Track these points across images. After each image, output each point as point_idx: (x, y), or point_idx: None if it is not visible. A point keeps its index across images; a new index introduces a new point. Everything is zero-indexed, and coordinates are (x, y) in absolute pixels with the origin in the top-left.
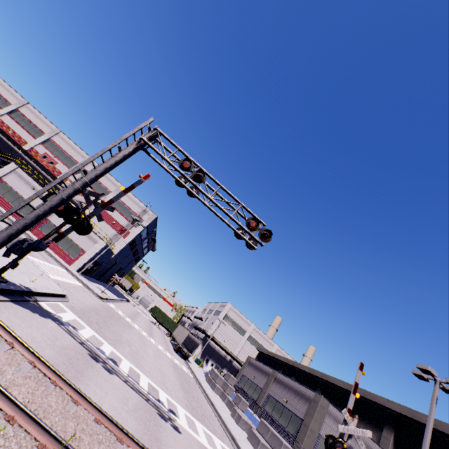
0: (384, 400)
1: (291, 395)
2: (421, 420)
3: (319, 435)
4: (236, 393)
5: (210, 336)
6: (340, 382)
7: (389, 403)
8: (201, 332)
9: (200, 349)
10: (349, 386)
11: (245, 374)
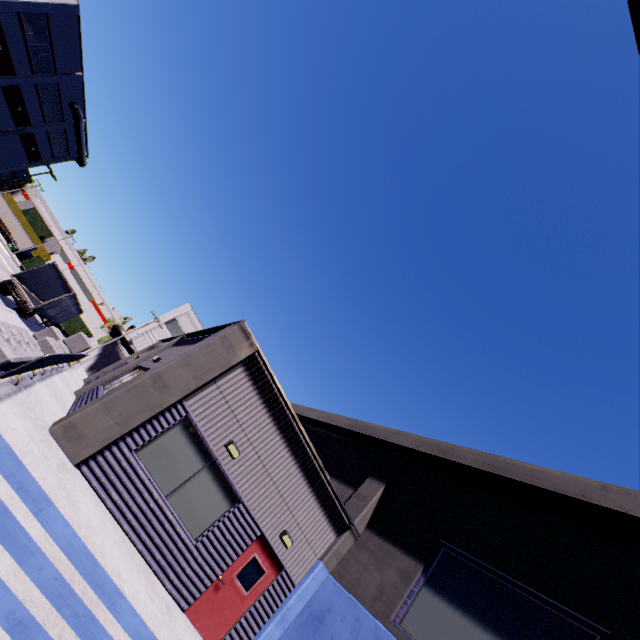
0: (389, 432)
1: (178, 351)
2: (461, 460)
3: (182, 409)
4: (84, 384)
5: (124, 337)
6: (315, 413)
7: (399, 435)
8: (112, 328)
9: (95, 353)
10: (329, 416)
11: (128, 361)
